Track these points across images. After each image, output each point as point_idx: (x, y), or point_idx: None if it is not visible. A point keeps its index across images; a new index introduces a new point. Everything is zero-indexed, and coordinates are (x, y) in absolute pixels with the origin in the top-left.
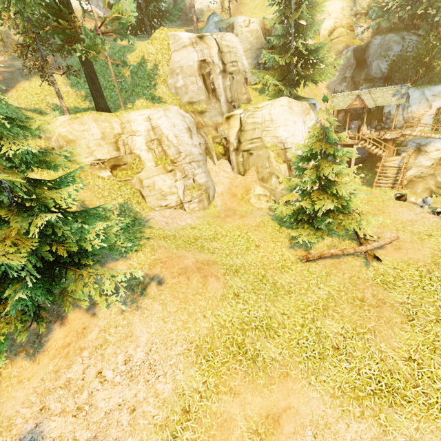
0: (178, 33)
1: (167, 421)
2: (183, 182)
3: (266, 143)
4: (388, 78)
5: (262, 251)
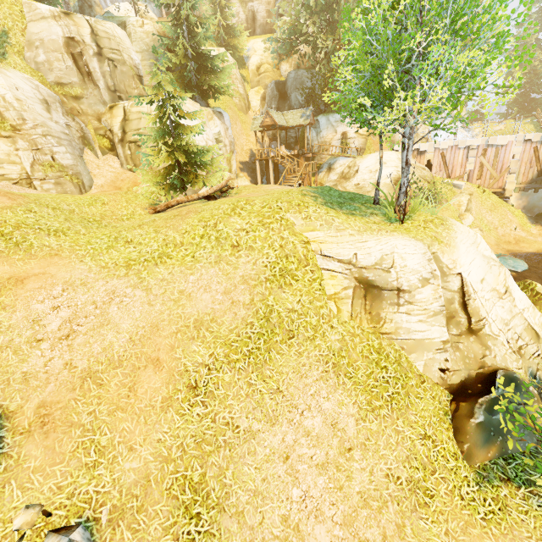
0: (34, 2)
1: None
2: (32, 155)
3: None
4: None
5: (108, 207)
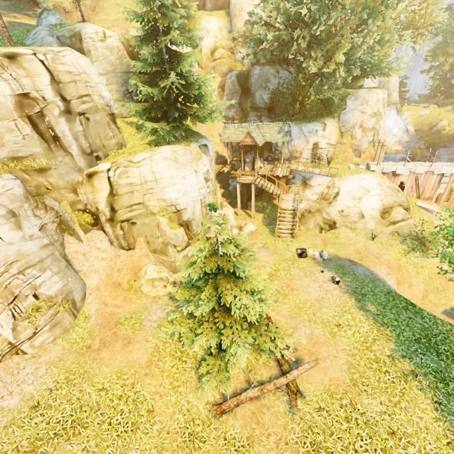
0: None
1: None
2: (11, 311)
3: (152, 208)
4: (271, 109)
5: (158, 419)
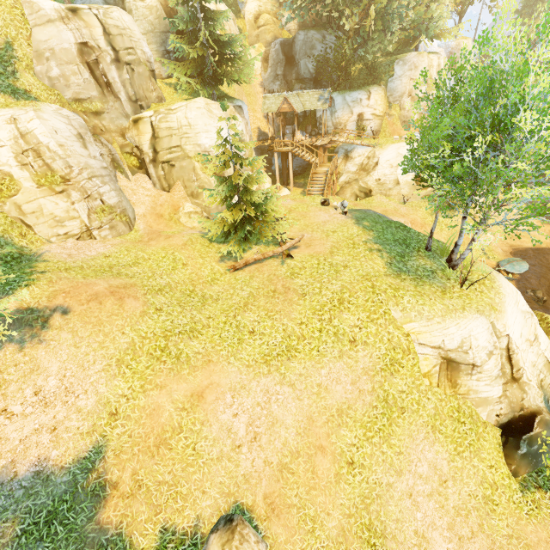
0: None
1: (94, 427)
2: (85, 204)
3: (188, 152)
4: (318, 80)
5: (190, 268)
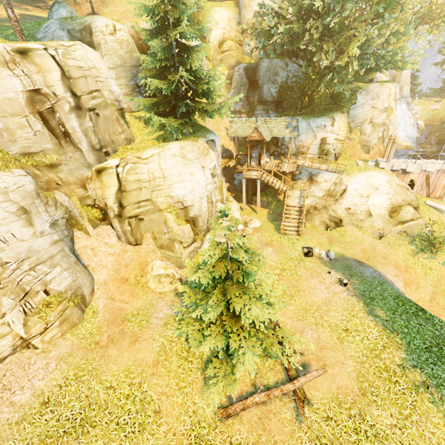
0: None
1: None
2: (22, 307)
3: (159, 205)
4: (279, 102)
5: (164, 421)
